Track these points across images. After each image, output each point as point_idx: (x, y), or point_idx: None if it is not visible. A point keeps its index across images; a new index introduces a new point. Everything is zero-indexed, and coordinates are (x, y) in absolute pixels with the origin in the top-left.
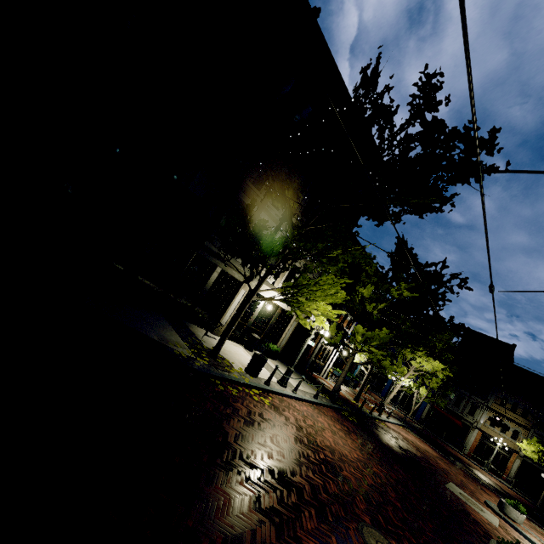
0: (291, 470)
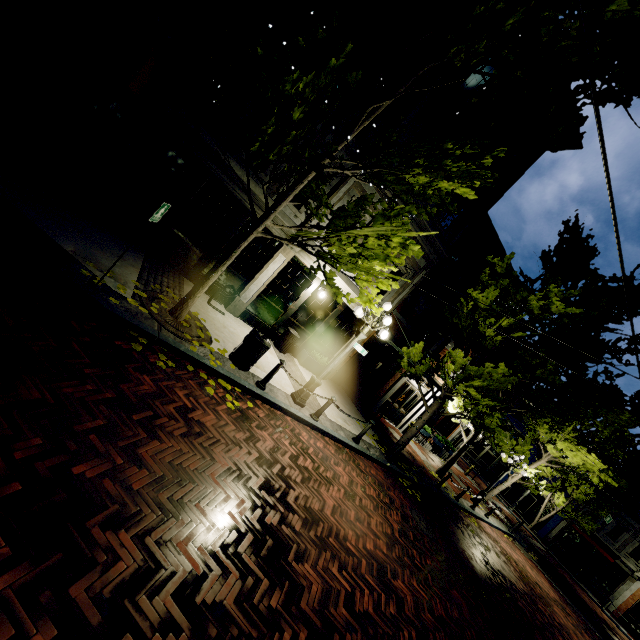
0: (124, 515)
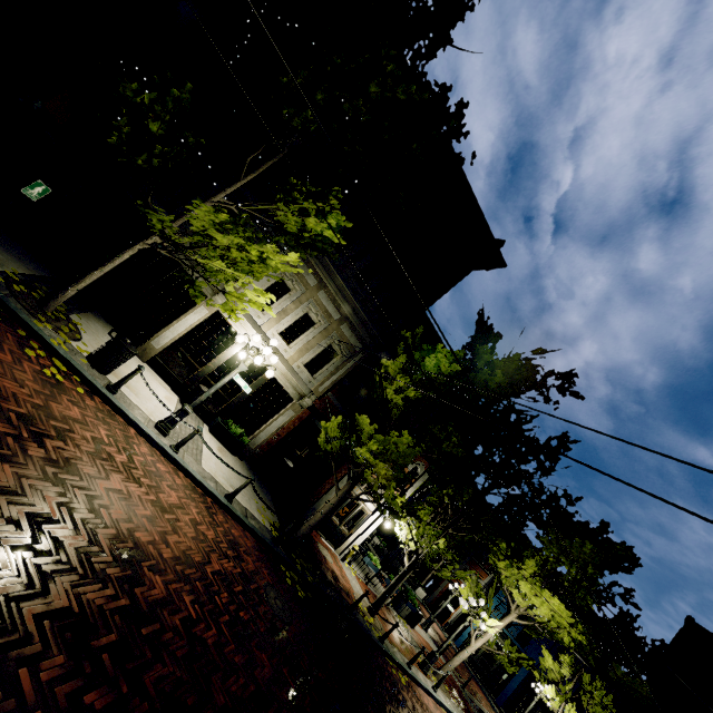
0: None
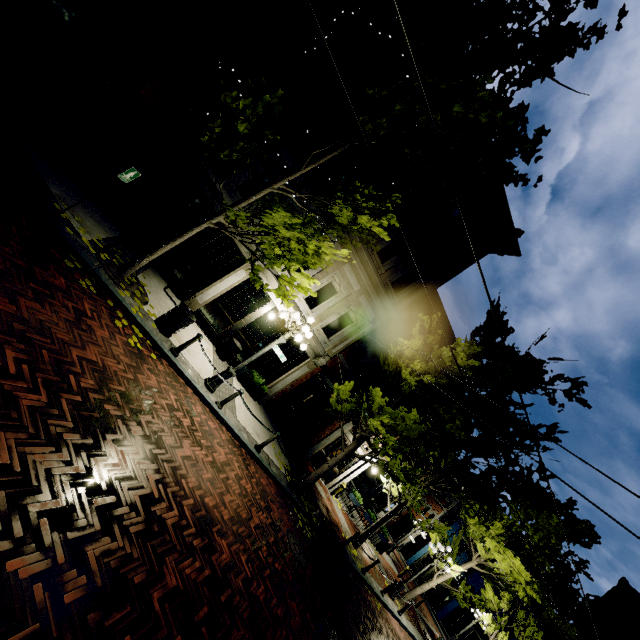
0: None
